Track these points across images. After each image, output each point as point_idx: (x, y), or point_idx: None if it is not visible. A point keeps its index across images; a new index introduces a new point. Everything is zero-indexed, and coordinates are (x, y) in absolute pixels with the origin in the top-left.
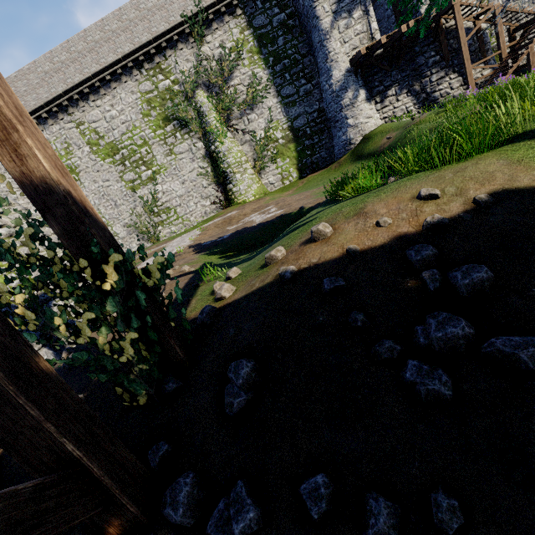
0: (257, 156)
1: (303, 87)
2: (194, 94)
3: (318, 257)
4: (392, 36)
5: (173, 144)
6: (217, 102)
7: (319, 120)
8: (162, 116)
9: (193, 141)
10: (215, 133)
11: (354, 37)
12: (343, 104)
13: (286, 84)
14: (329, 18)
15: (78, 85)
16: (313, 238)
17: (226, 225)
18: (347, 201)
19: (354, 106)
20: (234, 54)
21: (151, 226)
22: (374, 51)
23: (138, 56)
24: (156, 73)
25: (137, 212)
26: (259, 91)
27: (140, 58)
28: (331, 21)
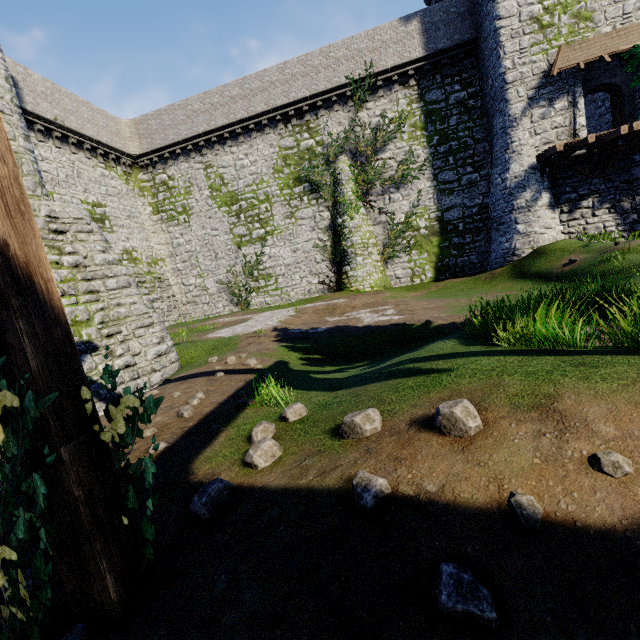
0: (388, 242)
1: (468, 175)
2: (336, 160)
3: (441, 481)
4: (604, 136)
5: (297, 207)
6: (360, 172)
7: (478, 217)
8: (294, 175)
9: (320, 209)
10: (347, 205)
11: (549, 129)
12: (515, 205)
13: (447, 169)
14: (522, 104)
15: (219, 128)
16: (437, 425)
17: (327, 313)
18: (512, 357)
19: (529, 210)
20: (394, 126)
21: (245, 290)
22: (575, 150)
23: (289, 110)
24: (302, 131)
25: (235, 271)
26: (412, 170)
27: (291, 112)
28: (523, 107)
